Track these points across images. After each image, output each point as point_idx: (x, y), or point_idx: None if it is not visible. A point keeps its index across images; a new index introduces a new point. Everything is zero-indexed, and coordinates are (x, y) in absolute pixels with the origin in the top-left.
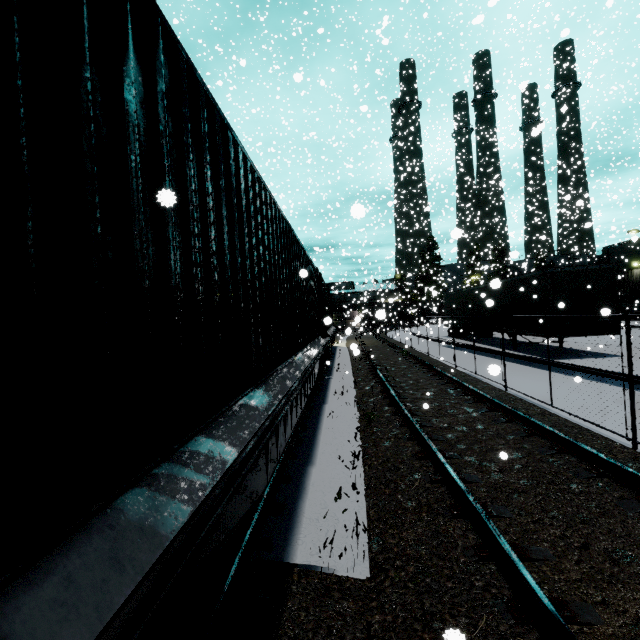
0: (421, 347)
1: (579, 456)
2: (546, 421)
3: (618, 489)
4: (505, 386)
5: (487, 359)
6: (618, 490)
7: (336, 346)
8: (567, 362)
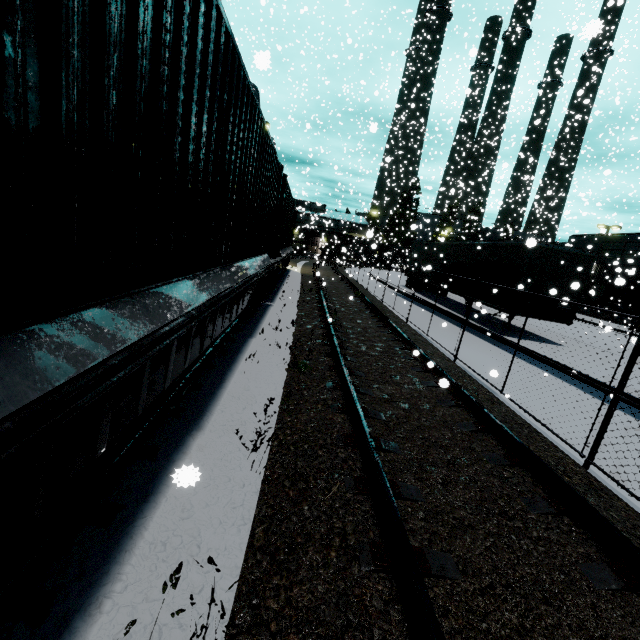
0: (376, 291)
1: (536, 476)
2: (496, 412)
3: (582, 540)
4: (455, 357)
5: (437, 319)
6: (583, 542)
7: (290, 269)
8: (515, 341)
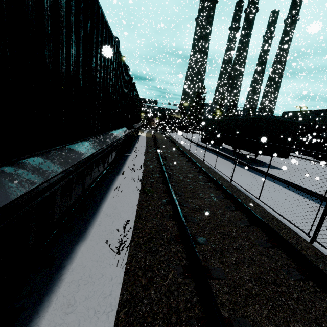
0: (186, 145)
1: (288, 253)
2: (258, 212)
3: (323, 297)
4: (231, 179)
5: (218, 158)
6: (324, 298)
7: (140, 135)
8: (260, 169)
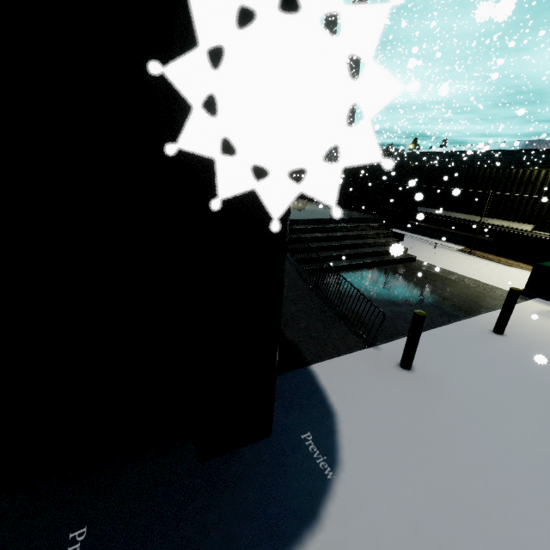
0: None
1: None
2: None
3: None
4: None
5: None
6: None
7: None
8: None
